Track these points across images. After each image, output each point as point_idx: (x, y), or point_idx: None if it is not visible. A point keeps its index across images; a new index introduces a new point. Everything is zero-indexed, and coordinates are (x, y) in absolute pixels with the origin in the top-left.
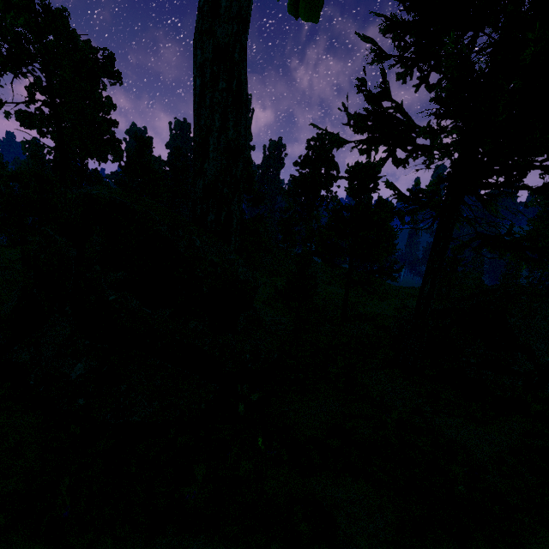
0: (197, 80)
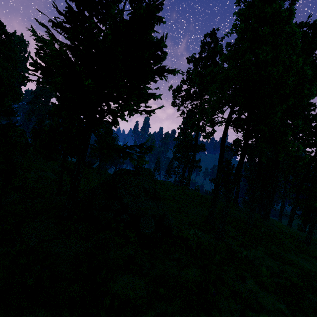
0: None
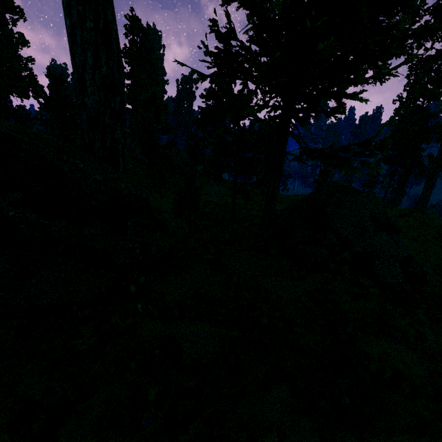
0: (67, 19)
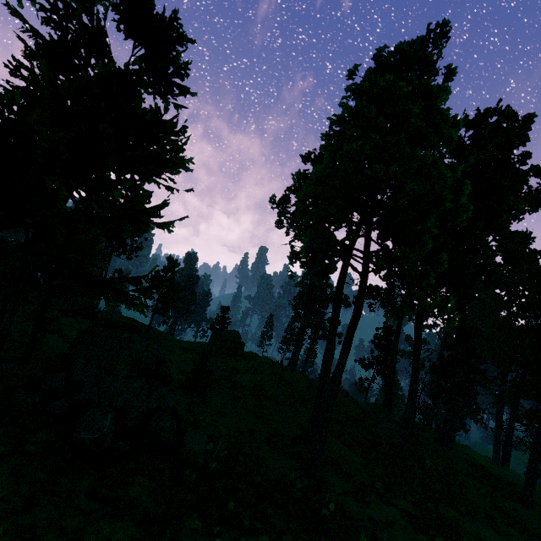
0: None
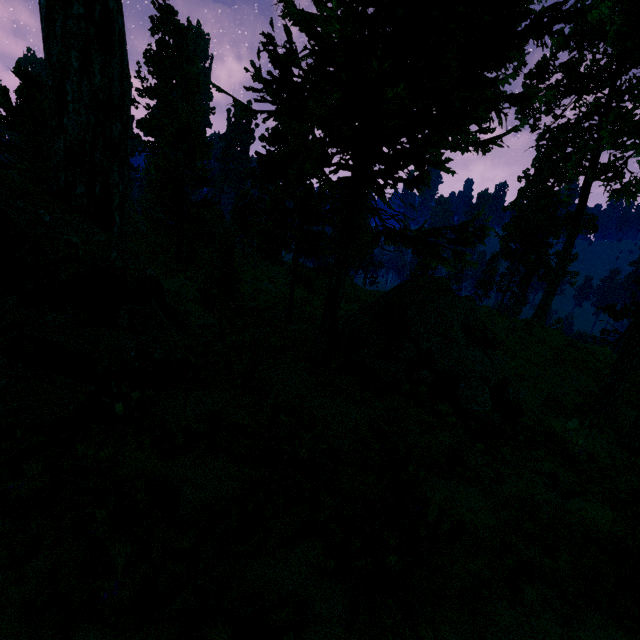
0: None
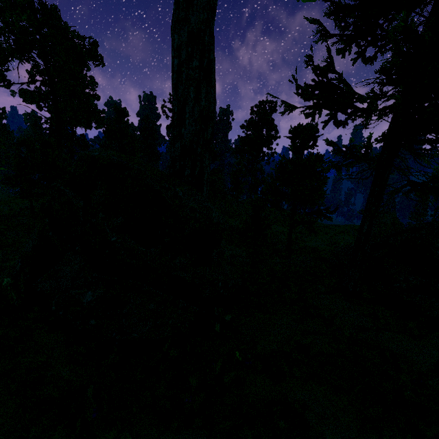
0: (175, 60)
